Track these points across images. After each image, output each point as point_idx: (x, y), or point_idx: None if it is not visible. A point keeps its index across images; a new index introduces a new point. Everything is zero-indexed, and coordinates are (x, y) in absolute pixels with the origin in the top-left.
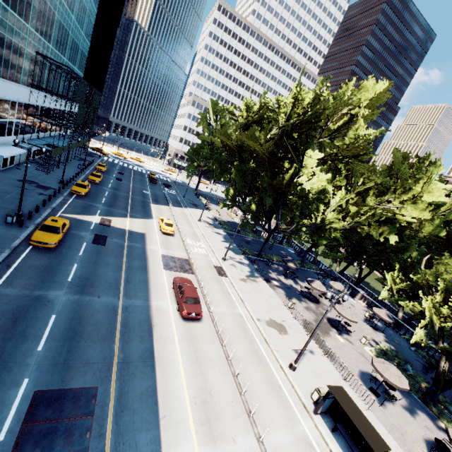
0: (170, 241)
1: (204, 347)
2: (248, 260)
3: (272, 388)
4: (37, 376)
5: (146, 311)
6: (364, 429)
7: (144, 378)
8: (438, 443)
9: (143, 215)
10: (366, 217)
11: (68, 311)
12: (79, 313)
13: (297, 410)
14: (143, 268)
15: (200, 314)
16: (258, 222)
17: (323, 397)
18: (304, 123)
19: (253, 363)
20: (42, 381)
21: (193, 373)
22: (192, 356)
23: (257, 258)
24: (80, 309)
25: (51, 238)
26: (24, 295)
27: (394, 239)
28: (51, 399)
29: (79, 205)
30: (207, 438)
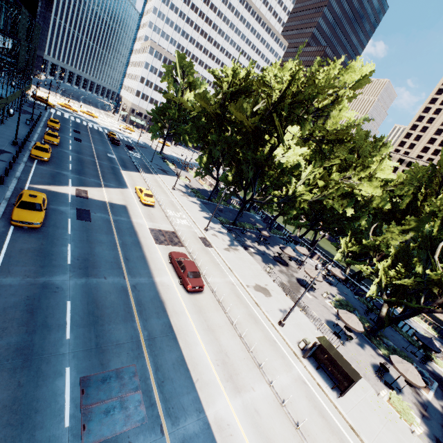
0: (153, 213)
1: (211, 315)
2: (226, 230)
3: (269, 343)
4: (77, 363)
5: (153, 287)
6: (345, 366)
7: (171, 351)
8: (381, 366)
9: (117, 183)
10: (331, 191)
11: (81, 295)
12: (92, 297)
13: (290, 358)
14: (136, 244)
15: (203, 287)
16: (234, 192)
17: (311, 346)
18: (298, 103)
19: (251, 324)
20: (83, 368)
21: (209, 340)
22: (204, 325)
23: (232, 227)
24: (92, 293)
25: (35, 217)
26: (28, 283)
27: (351, 211)
28: (98, 382)
29: (45, 173)
30: (233, 391)
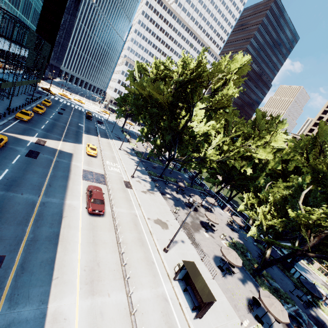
0: (92, 161)
1: (101, 233)
2: (151, 179)
3: (147, 263)
4: None
5: (60, 206)
6: (201, 288)
7: (46, 252)
8: (254, 299)
9: (74, 140)
10: (233, 154)
11: None
12: (1, 204)
13: (162, 277)
14: (64, 177)
15: (102, 211)
16: (161, 152)
17: (180, 268)
18: (190, 81)
19: (137, 246)
20: None
21: (88, 251)
22: (90, 239)
23: (159, 179)
24: (3, 201)
25: None
26: None
27: (250, 170)
28: None
29: (20, 127)
30: (88, 293)
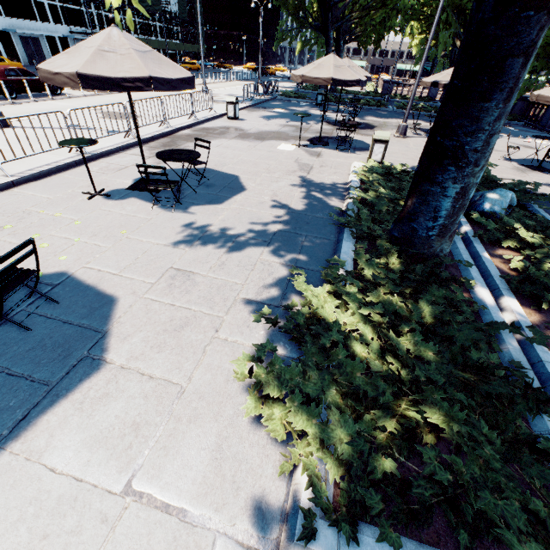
0: None
1: None
2: (268, 98)
3: None
4: None
5: None
6: None
7: None
8: None
9: None
10: None
11: None
12: None
13: None
14: None
15: None
16: (304, 18)
17: None
18: None
19: None
20: None
21: None
22: None
23: (307, 102)
24: None
25: None
26: None
27: None
28: None
29: None
30: None
